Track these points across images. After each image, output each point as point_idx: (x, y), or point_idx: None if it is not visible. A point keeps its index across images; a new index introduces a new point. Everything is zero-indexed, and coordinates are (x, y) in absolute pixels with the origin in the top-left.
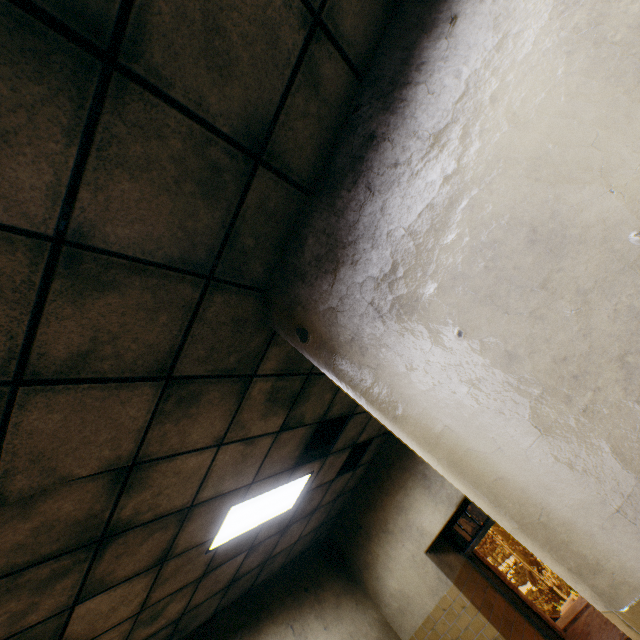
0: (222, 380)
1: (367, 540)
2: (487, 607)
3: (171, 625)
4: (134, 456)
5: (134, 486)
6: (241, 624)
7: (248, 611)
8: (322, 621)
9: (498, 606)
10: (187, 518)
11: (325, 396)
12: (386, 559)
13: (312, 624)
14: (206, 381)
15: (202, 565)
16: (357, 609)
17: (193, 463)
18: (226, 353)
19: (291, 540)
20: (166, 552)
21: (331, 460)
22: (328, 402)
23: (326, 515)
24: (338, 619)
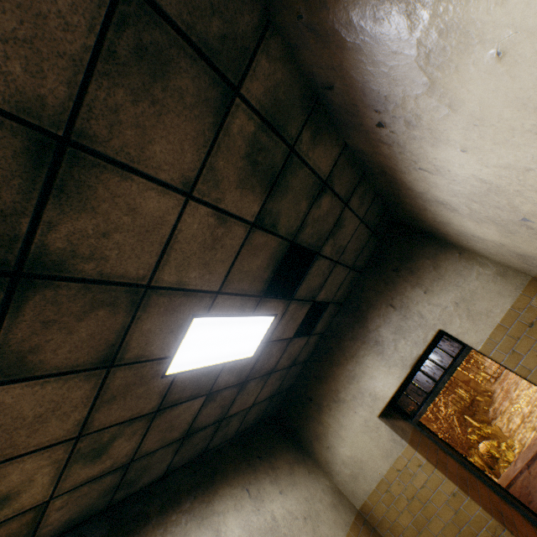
0: (199, 62)
1: (318, 412)
2: (442, 465)
3: (118, 472)
4: (67, 121)
5: (67, 193)
6: (195, 485)
7: (202, 474)
8: (277, 486)
9: (451, 465)
10: (142, 306)
11: (301, 204)
12: (337, 428)
13: (268, 488)
14: (178, 42)
15: (156, 395)
16: (310, 477)
17: (153, 207)
18: (207, 5)
19: (247, 403)
20: (114, 352)
21: (293, 310)
22: (302, 216)
23: (279, 385)
24: (293, 485)
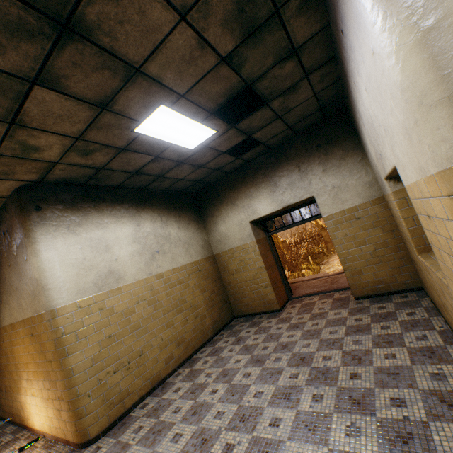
0: None
1: (219, 204)
2: (265, 256)
3: (94, 170)
4: None
5: None
6: (133, 201)
7: (139, 198)
8: (178, 224)
9: (270, 259)
10: (131, 81)
11: (267, 59)
12: (225, 217)
13: (172, 222)
14: None
15: (125, 140)
16: (198, 230)
17: (156, 15)
18: None
19: (178, 176)
20: (108, 101)
21: (231, 134)
22: (265, 70)
23: (204, 178)
24: (186, 228)
